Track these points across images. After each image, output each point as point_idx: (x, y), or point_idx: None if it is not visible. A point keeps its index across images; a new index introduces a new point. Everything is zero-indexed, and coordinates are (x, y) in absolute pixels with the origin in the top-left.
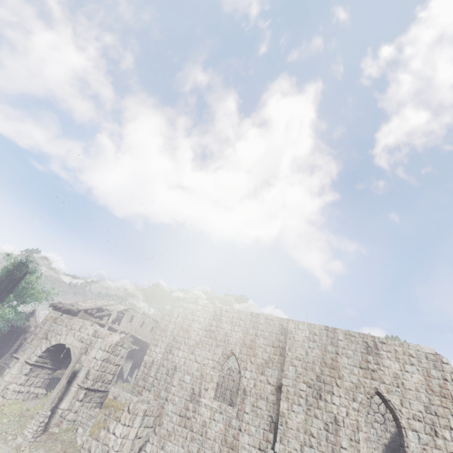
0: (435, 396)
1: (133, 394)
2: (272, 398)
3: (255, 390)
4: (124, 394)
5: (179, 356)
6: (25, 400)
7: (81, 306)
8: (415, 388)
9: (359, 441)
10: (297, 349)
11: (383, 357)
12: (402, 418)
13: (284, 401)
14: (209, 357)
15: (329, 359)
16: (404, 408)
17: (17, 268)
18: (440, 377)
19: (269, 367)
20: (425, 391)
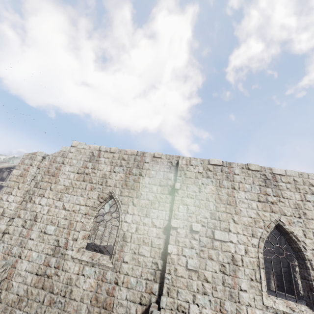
0: None
1: None
2: (158, 242)
3: (137, 235)
4: None
5: (42, 204)
6: None
7: None
8: None
9: (261, 280)
10: (189, 186)
11: (282, 188)
12: (307, 250)
13: (173, 245)
14: (82, 203)
15: (224, 194)
16: (308, 239)
17: None
18: None
19: (155, 208)
20: None
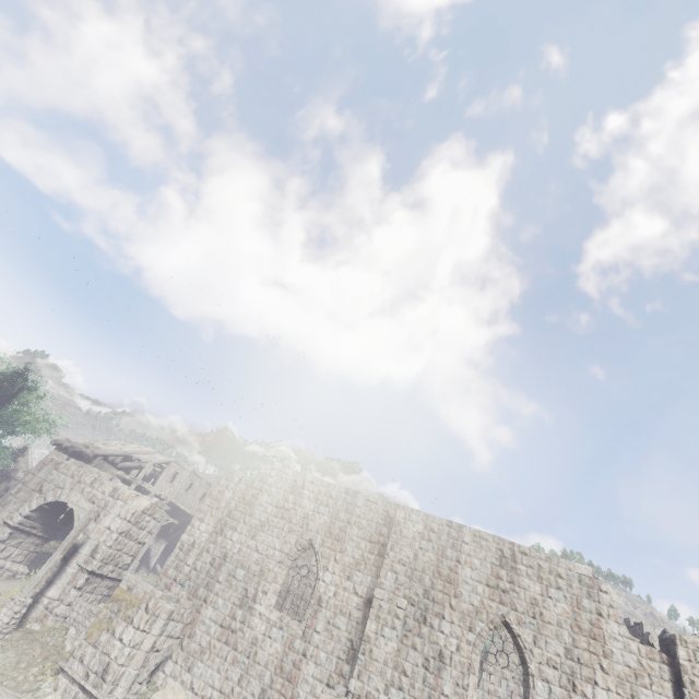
0: (582, 635)
1: (157, 587)
2: (358, 614)
3: (334, 600)
4: (144, 585)
5: (233, 540)
6: None
7: (99, 450)
8: (556, 621)
9: (467, 687)
10: (403, 548)
11: (521, 573)
12: (532, 662)
13: (372, 621)
14: (277, 547)
15: (446, 568)
16: (537, 648)
17: (9, 380)
18: (593, 610)
19: (360, 570)
20: (569, 628)
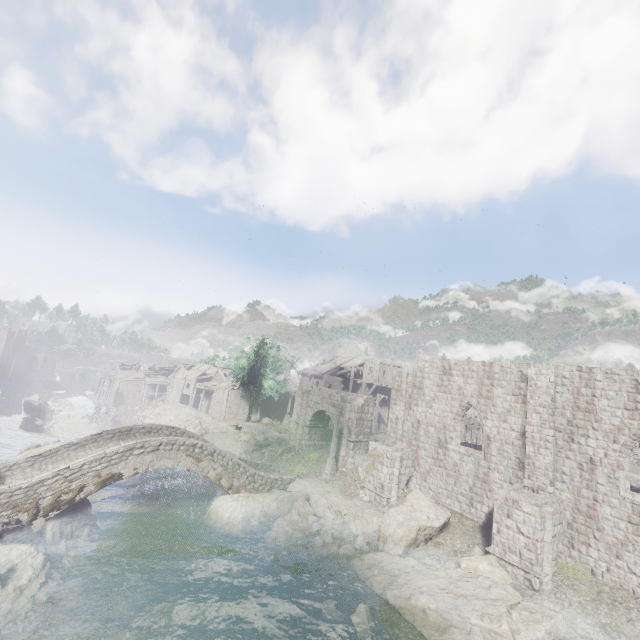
0: None
1: (389, 444)
2: (518, 443)
3: (498, 436)
4: (380, 446)
5: (419, 411)
6: (316, 450)
7: (322, 370)
8: None
9: (618, 478)
10: (540, 396)
11: None
12: None
13: (529, 446)
14: (448, 410)
15: (583, 402)
16: None
17: (261, 349)
18: None
19: (511, 415)
20: None
